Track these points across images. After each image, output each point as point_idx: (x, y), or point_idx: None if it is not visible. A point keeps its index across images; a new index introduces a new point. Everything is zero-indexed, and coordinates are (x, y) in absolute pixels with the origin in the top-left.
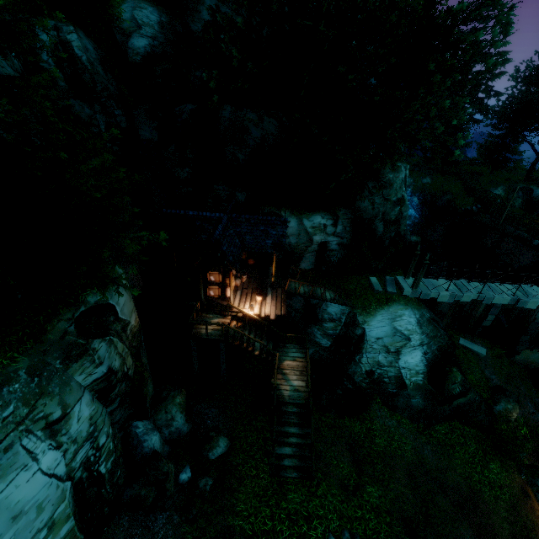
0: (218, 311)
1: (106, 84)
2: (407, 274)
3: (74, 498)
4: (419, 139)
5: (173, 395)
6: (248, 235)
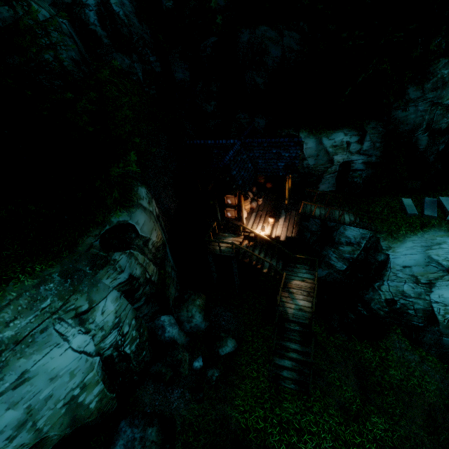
0: (233, 230)
1: (141, 34)
2: None
3: (104, 369)
4: None
5: (193, 298)
6: (261, 159)
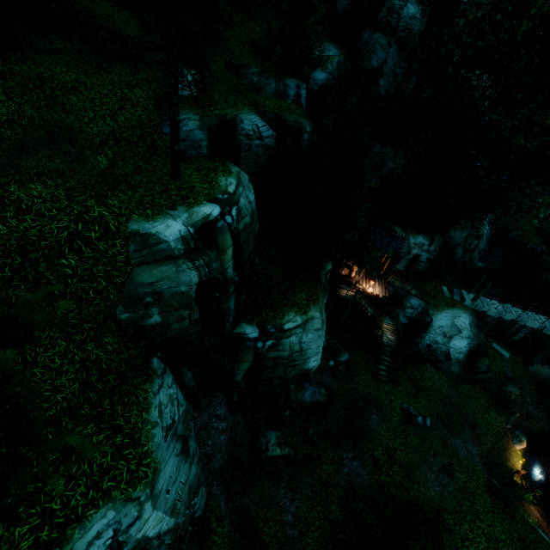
0: (348, 284)
1: None
2: (470, 291)
3: None
4: (512, 213)
5: None
6: (378, 242)
